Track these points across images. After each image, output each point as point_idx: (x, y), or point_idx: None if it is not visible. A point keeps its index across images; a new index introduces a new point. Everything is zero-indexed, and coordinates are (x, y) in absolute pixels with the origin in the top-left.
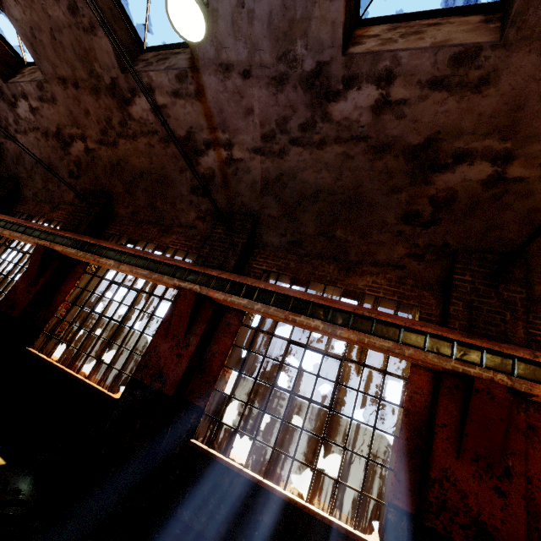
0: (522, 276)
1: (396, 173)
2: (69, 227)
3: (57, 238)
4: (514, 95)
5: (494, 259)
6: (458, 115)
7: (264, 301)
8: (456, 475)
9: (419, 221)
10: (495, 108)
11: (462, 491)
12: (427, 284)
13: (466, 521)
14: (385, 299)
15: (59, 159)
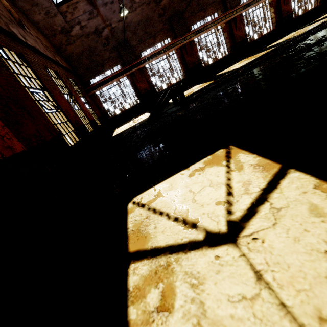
0: None
1: None
2: (182, 33)
3: (187, 37)
4: None
5: None
6: None
7: (252, 4)
8: (284, 8)
9: None
10: None
11: (285, 9)
12: None
13: (286, 13)
14: None
15: (153, 12)
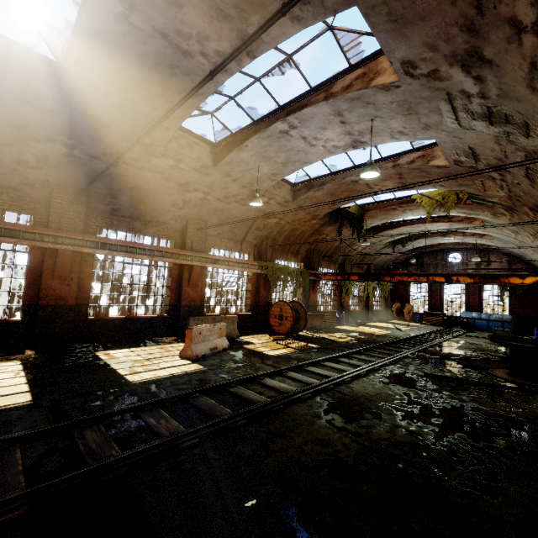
0: (86, 201)
1: (6, 135)
2: None
3: None
4: (70, 124)
5: (73, 191)
6: (43, 120)
7: None
8: (52, 285)
9: (28, 165)
10: (62, 125)
11: (55, 289)
12: (38, 201)
13: (56, 298)
14: (10, 210)
15: None
